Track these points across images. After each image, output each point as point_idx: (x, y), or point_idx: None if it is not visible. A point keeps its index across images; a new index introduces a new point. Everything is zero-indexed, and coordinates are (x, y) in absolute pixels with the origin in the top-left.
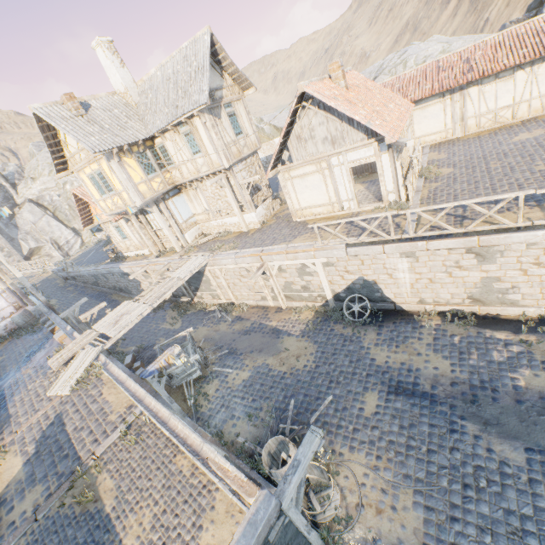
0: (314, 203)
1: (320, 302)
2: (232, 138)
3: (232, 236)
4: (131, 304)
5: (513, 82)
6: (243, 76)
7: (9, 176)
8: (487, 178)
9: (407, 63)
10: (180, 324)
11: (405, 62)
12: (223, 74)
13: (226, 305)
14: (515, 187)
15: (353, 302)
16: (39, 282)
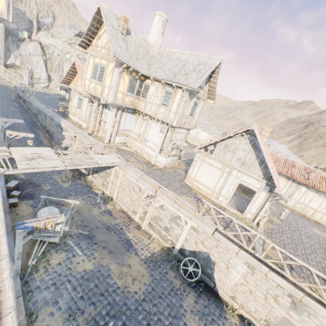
0: (204, 183)
1: (168, 244)
2: (187, 114)
3: (142, 159)
4: (52, 153)
5: (323, 200)
6: (215, 92)
7: (41, 23)
8: (302, 246)
9: (270, 147)
10: (68, 184)
11: (269, 146)
12: (207, 83)
13: (107, 196)
14: (320, 268)
15: (189, 262)
16: (0, 84)
